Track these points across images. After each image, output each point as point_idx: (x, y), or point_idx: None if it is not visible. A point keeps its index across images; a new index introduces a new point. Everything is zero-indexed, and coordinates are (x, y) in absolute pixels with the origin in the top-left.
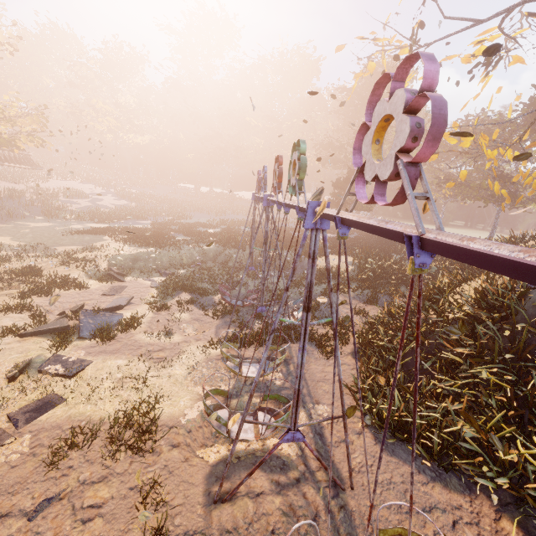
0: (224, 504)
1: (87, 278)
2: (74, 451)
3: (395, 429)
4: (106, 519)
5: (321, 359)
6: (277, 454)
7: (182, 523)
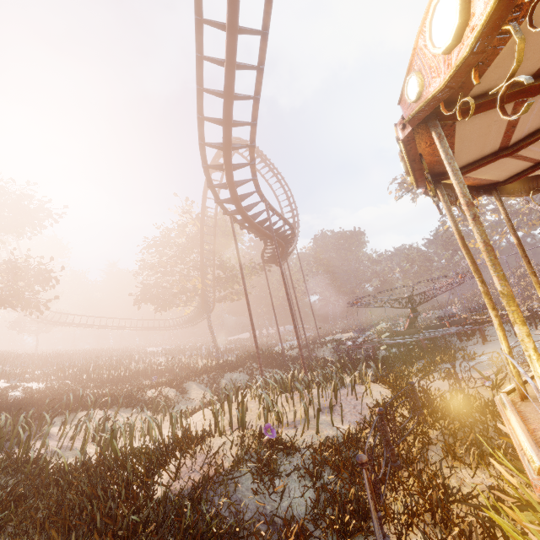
0: None
1: None
2: None
3: None
4: None
5: None
6: None
7: None
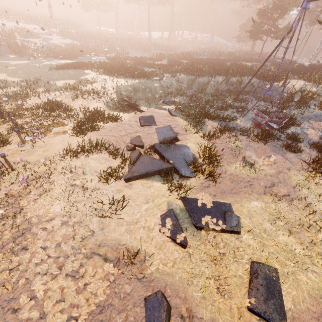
0: None
1: (109, 110)
2: None
3: None
4: None
5: None
6: None
7: None
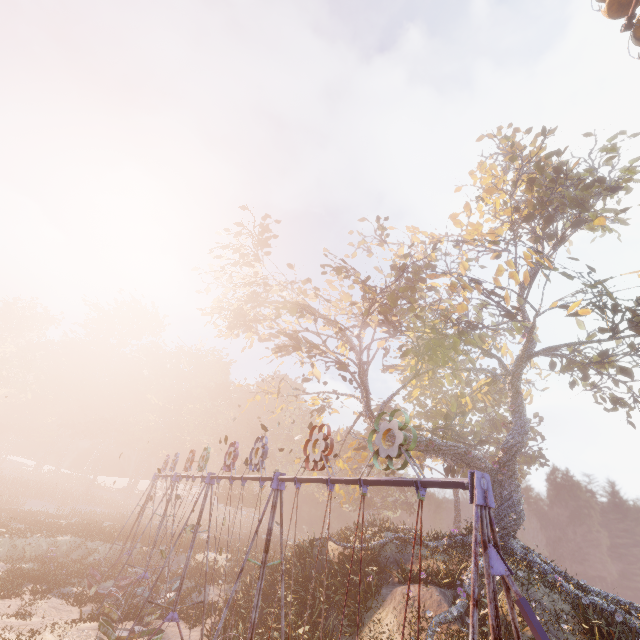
0: None
1: None
2: None
3: None
4: None
5: (187, 629)
6: None
7: None
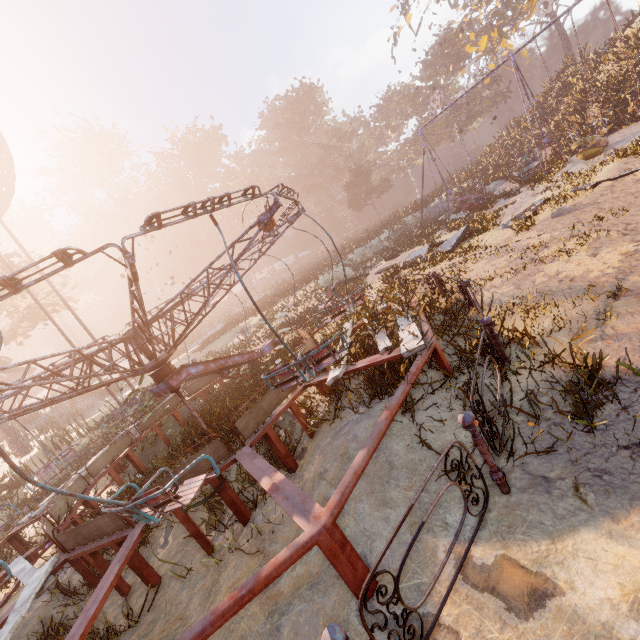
0: None
1: None
2: None
3: None
4: None
5: None
6: None
7: None
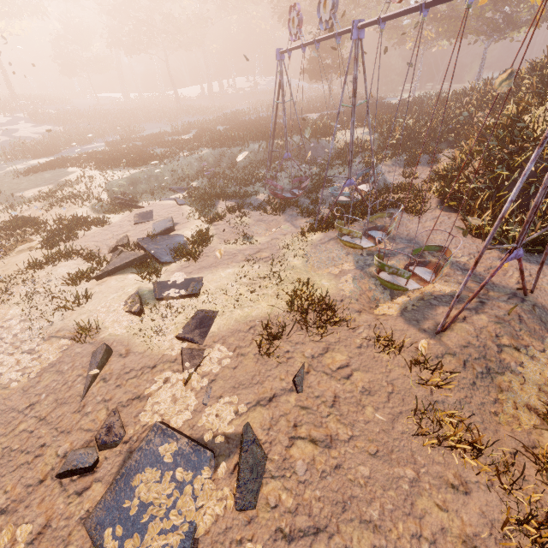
0: (444, 332)
1: (96, 214)
2: (276, 342)
3: (529, 246)
4: (363, 371)
5: (413, 219)
6: (440, 294)
7: (426, 352)
